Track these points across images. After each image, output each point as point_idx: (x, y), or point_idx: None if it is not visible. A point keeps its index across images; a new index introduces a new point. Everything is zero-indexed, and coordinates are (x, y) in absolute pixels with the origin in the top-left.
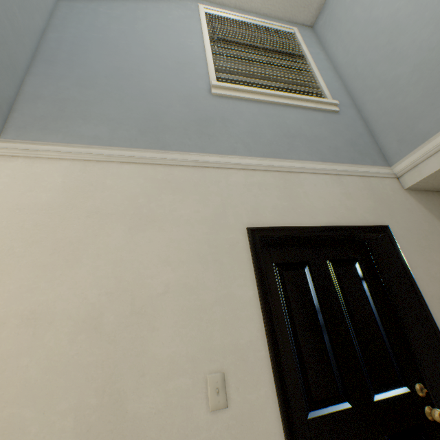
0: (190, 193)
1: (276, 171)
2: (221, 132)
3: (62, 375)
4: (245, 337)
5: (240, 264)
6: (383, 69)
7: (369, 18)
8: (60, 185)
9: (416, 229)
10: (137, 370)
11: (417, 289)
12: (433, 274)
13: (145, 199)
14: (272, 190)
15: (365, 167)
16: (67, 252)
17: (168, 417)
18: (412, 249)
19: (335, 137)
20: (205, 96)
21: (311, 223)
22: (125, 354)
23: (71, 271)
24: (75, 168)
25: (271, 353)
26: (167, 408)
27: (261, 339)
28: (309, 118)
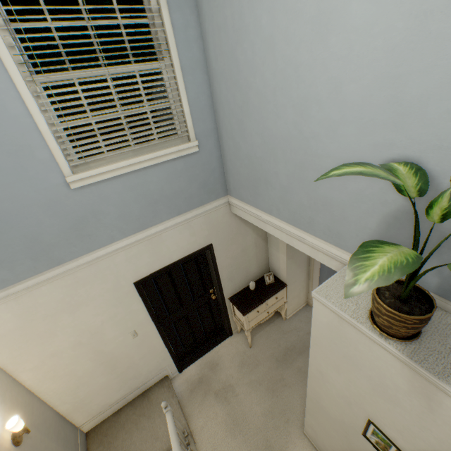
0: (94, 281)
1: (146, 240)
2: (97, 227)
3: (78, 357)
4: (141, 318)
5: (134, 298)
6: (235, 128)
7: (235, 51)
8: (13, 316)
9: (229, 236)
10: (104, 344)
11: (217, 269)
12: (228, 256)
13: (70, 297)
14: (145, 254)
15: (209, 204)
16: (48, 335)
17: (120, 346)
18: (222, 249)
19: (191, 185)
20: (66, 194)
21: (169, 262)
22: (97, 343)
23: (56, 338)
24: (11, 305)
25: (152, 318)
26: (118, 345)
27: (148, 316)
28: (170, 173)
